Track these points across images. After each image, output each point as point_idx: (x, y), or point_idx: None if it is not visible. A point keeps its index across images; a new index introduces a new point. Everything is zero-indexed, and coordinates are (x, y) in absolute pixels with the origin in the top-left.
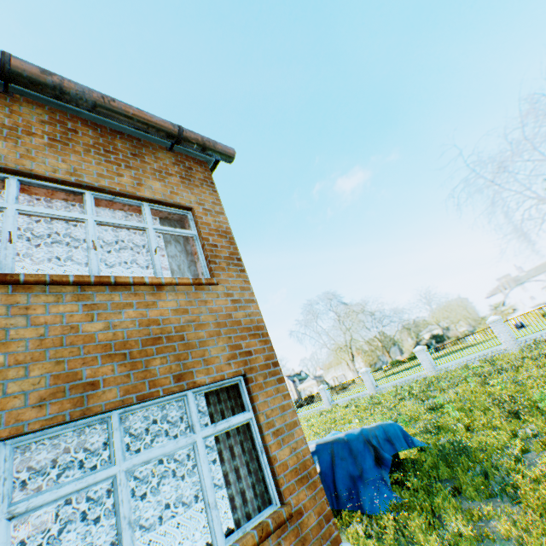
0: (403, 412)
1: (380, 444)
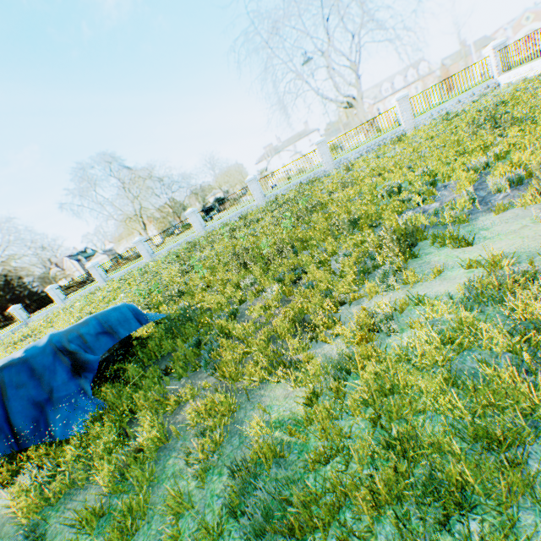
0: (161, 280)
1: (87, 344)
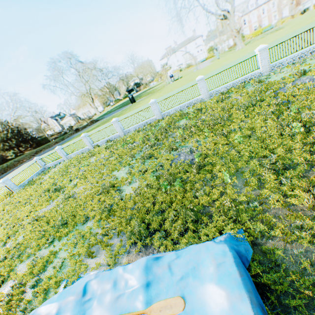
0: (172, 171)
1: None
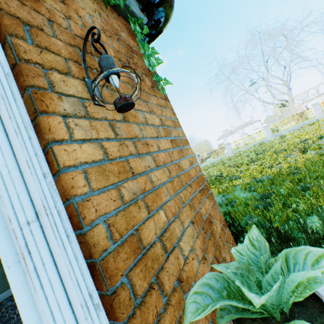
0: None
1: None
